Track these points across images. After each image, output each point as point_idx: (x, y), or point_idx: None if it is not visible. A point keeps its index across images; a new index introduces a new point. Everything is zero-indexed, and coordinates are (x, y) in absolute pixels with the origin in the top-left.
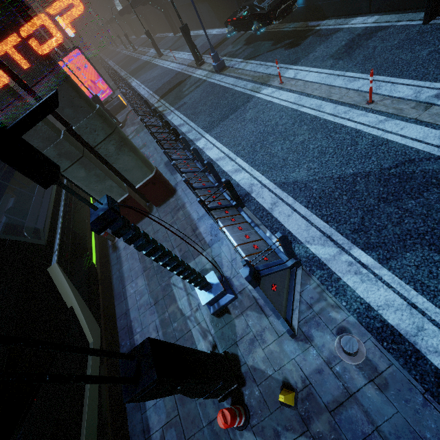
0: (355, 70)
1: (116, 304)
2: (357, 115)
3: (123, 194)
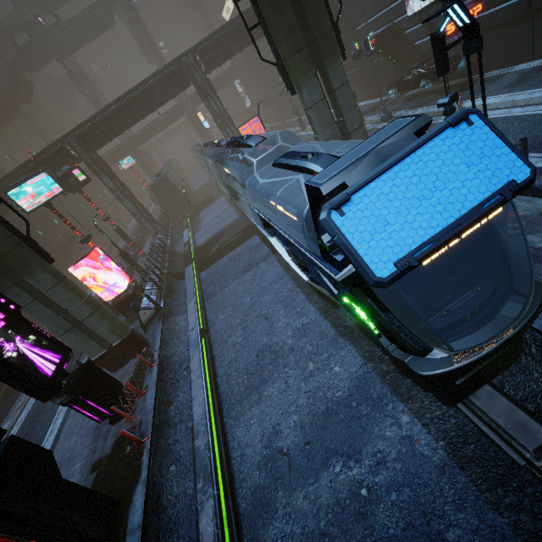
0: (533, 88)
1: None
2: None
3: None
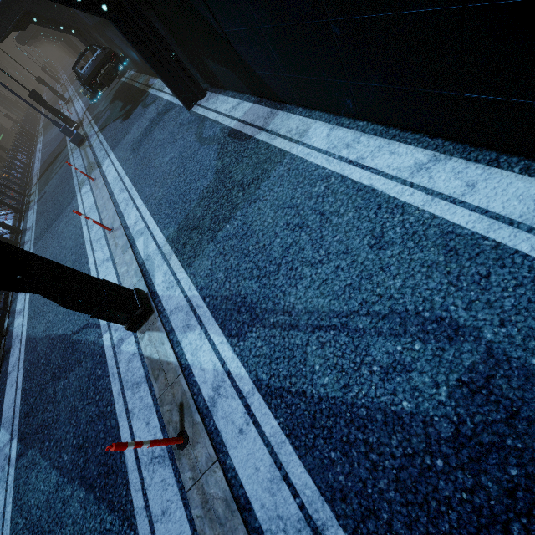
0: (130, 174)
1: None
2: (100, 247)
3: None
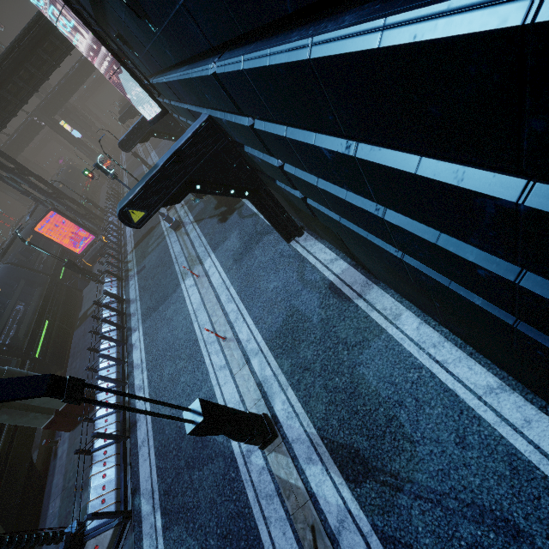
0: (236, 285)
1: (40, 523)
2: (215, 351)
3: (49, 416)
